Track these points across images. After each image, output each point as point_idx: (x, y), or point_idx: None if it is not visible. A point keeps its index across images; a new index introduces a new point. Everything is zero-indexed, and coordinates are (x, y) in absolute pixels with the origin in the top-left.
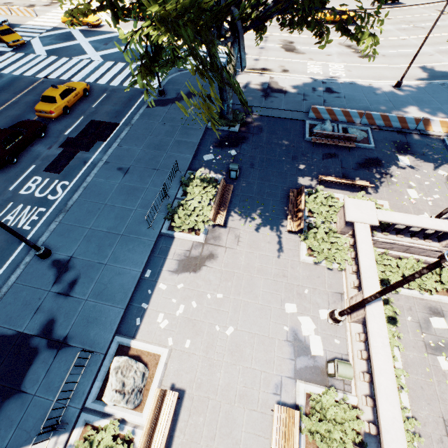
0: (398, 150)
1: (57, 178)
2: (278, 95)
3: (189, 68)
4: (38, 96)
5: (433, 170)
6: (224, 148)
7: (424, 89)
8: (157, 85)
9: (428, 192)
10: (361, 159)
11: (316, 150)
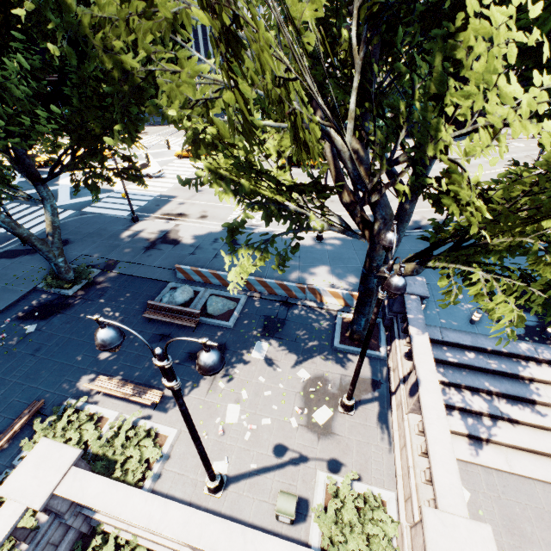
0: (263, 332)
1: None
2: (165, 247)
3: (95, 212)
4: None
5: (293, 368)
6: (26, 321)
7: (352, 243)
8: (37, 230)
9: (259, 412)
10: (200, 346)
11: (148, 327)
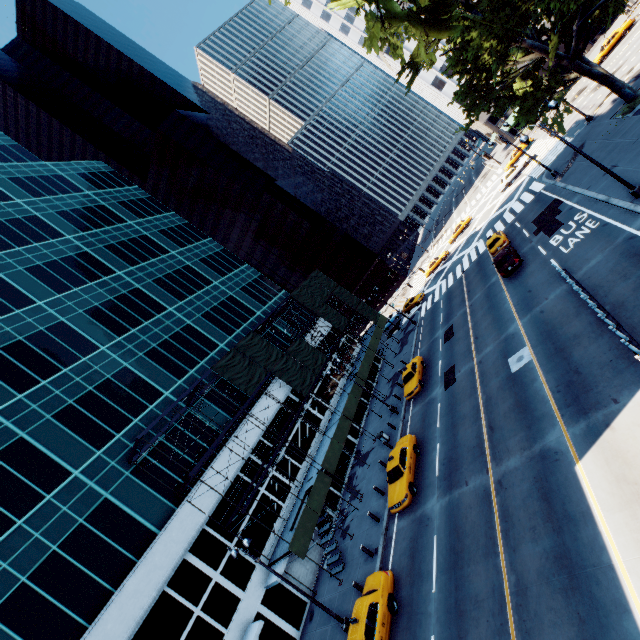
0: None
1: (566, 224)
2: None
3: (547, 166)
4: (475, 270)
5: None
6: None
7: None
8: (542, 185)
9: None
10: None
11: None
